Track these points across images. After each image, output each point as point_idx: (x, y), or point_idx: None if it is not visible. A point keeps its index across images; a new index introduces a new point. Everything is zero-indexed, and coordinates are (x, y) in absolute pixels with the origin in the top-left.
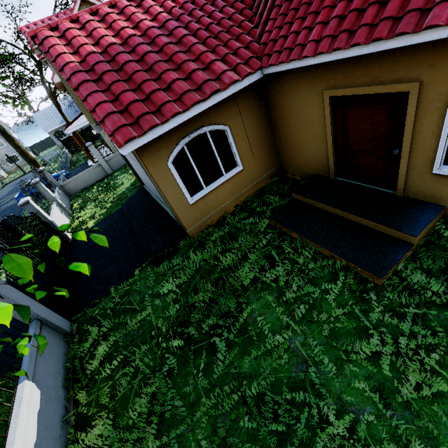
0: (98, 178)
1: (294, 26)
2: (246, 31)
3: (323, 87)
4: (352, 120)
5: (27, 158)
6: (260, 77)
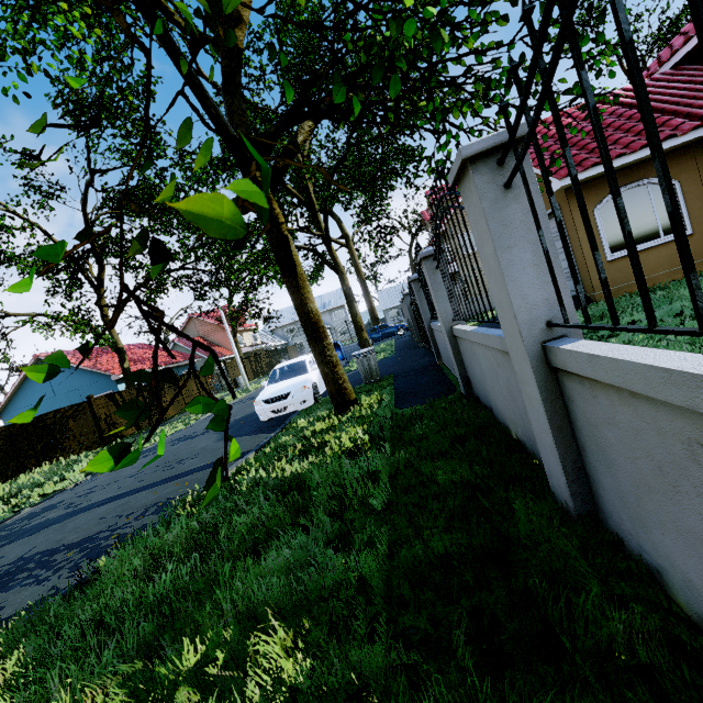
0: None
1: None
2: None
3: None
4: None
5: (373, 314)
6: None
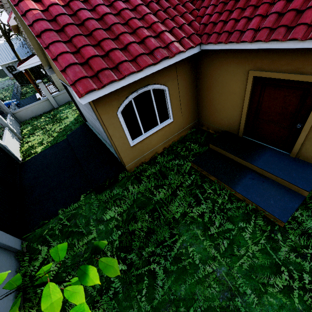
0: (45, 110)
1: (234, 14)
2: (189, 10)
3: (250, 68)
4: (267, 97)
5: None
6: (198, 51)
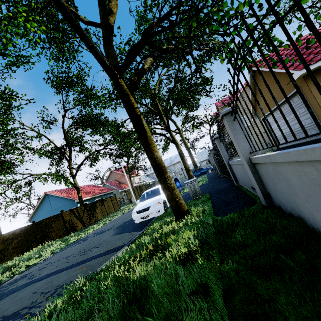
0: None
1: None
2: None
3: None
4: None
5: (194, 164)
6: None
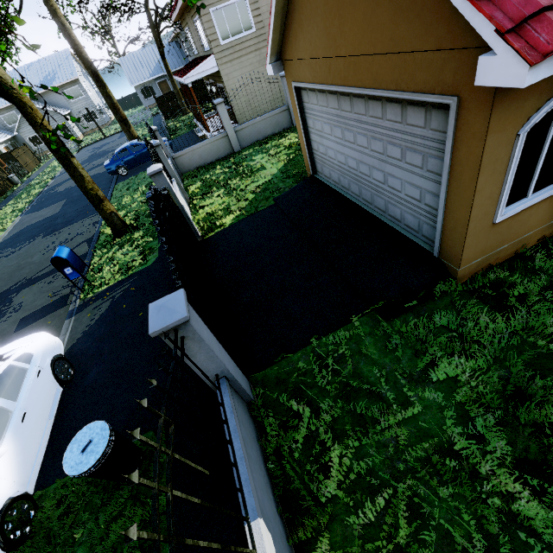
0: (220, 154)
1: None
2: None
3: None
4: None
5: (118, 115)
6: None
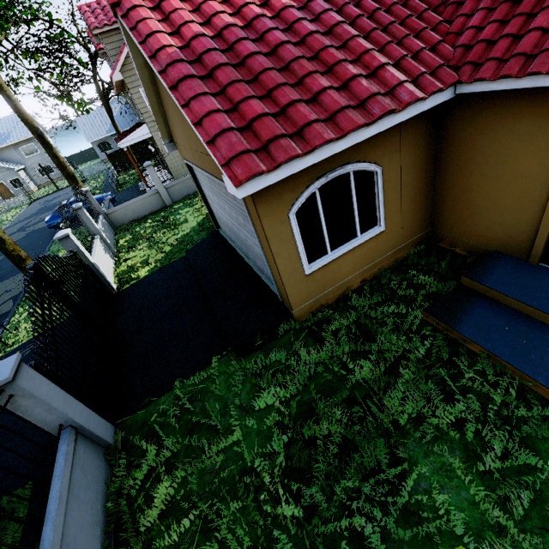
0: (153, 208)
1: (539, 20)
2: (430, 25)
3: None
4: None
5: (65, 172)
6: (449, 97)
